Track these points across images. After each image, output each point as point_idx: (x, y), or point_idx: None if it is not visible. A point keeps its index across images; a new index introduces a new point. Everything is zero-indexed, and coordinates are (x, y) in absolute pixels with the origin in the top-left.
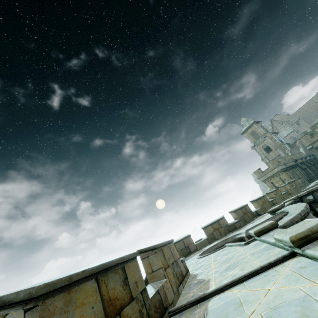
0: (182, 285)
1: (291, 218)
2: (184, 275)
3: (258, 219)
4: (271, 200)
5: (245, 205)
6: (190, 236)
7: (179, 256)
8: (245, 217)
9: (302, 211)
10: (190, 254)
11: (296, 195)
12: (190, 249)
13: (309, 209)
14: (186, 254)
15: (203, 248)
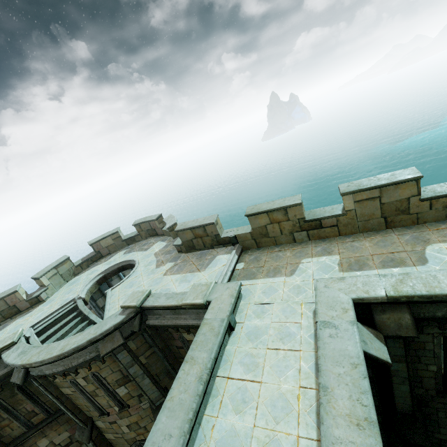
0: (10, 319)
1: (4, 360)
2: (24, 309)
3: (188, 264)
4: (310, 220)
5: (204, 225)
6: (156, 221)
7: (145, 235)
8: (195, 242)
9: (12, 365)
10: (157, 236)
11: (199, 302)
12: (157, 232)
13: (40, 365)
14: (153, 235)
15: (168, 237)
